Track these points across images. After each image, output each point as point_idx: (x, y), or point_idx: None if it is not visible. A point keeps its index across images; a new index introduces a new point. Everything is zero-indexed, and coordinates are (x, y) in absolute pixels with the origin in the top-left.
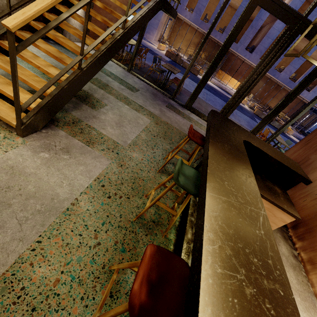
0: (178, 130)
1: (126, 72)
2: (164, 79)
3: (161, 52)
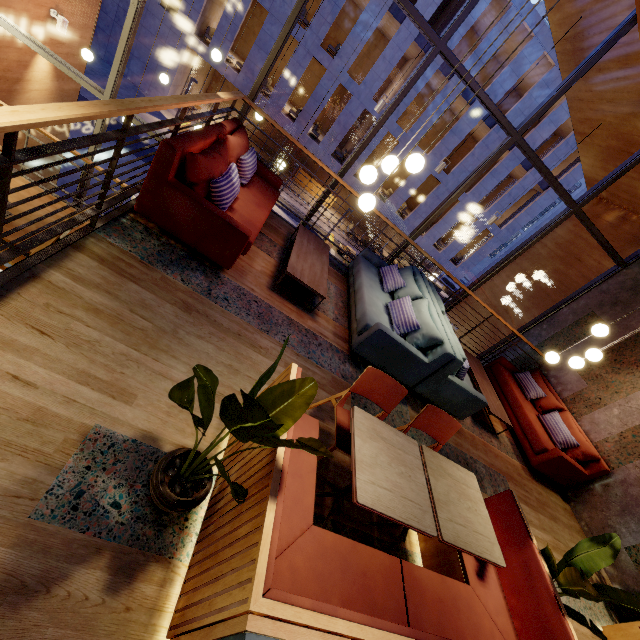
0: None
1: None
2: None
3: None
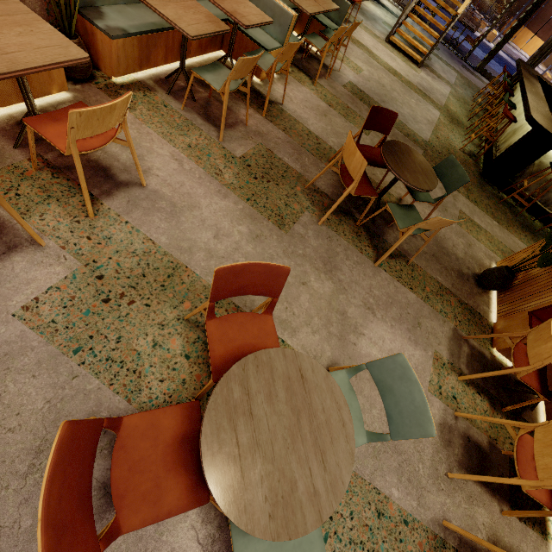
0: (475, 85)
1: (423, 30)
2: (457, 38)
3: None
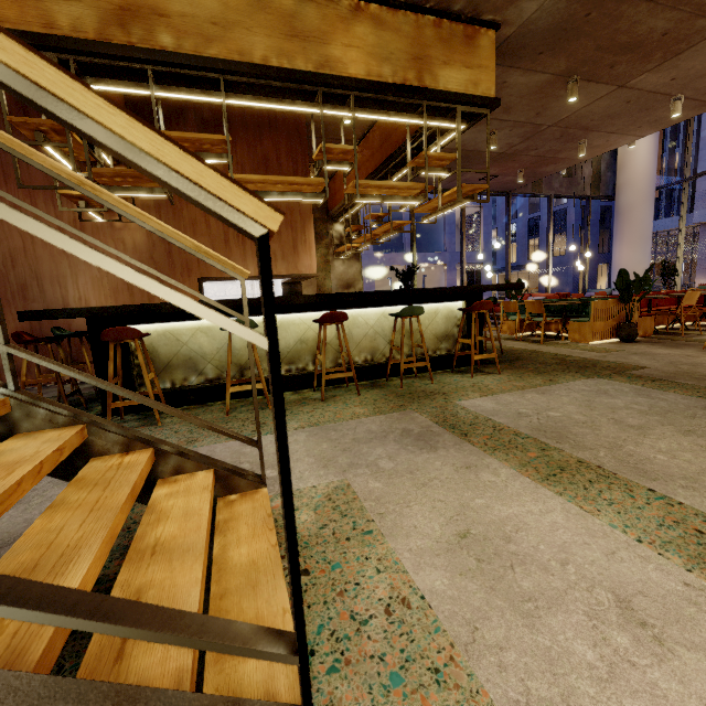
0: None
1: None
2: None
3: None
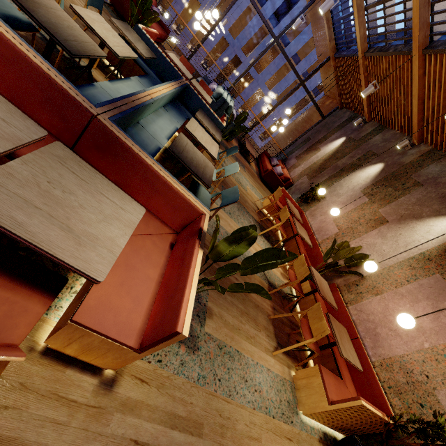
0: None
1: None
2: None
3: None
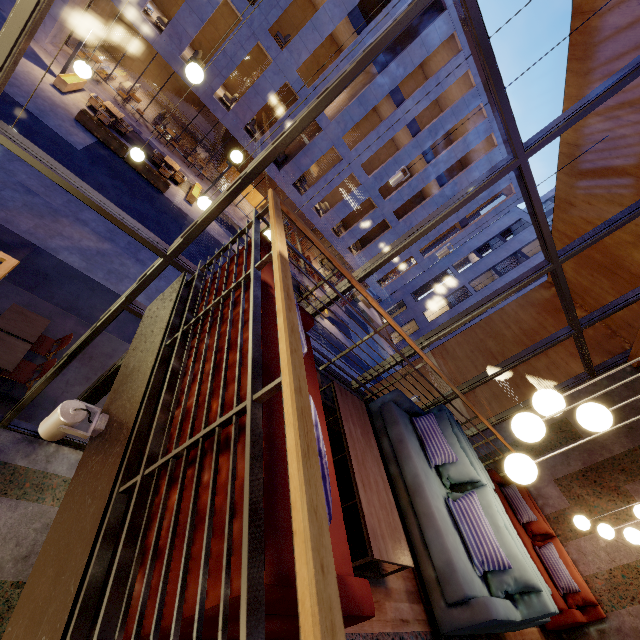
0: None
1: None
2: None
3: (66, 103)
